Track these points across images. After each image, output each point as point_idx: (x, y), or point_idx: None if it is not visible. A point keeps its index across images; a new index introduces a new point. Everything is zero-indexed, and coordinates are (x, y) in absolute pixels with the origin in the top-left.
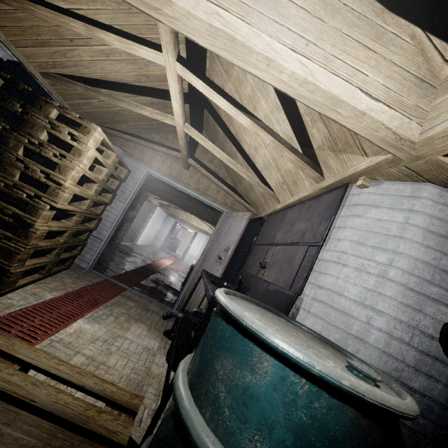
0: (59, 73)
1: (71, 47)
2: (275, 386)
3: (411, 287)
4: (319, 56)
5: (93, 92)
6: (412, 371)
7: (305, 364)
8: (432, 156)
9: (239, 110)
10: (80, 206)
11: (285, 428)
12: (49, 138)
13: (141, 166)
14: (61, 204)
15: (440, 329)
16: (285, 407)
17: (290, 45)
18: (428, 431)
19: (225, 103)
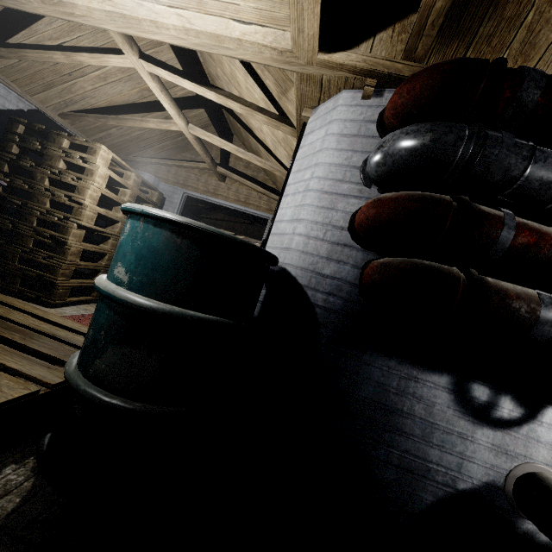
0: (73, 111)
1: (72, 81)
2: (130, 234)
3: (325, 190)
4: (193, 3)
5: (103, 119)
6: (325, 261)
7: (134, 208)
8: (314, 59)
9: (202, 87)
10: (113, 230)
11: (131, 253)
12: (68, 167)
13: (177, 189)
14: (86, 222)
15: (349, 219)
16: (132, 242)
17: (168, 3)
18: (338, 307)
19: (190, 84)
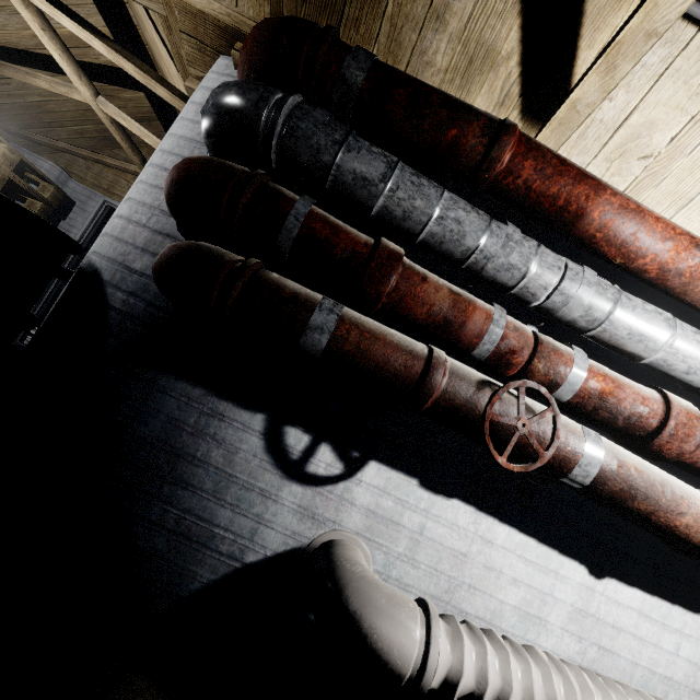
0: None
1: None
2: None
3: (166, 167)
4: None
5: None
6: (139, 252)
7: None
8: None
9: (84, 29)
10: None
11: None
12: None
13: (95, 194)
14: None
15: None
16: None
17: None
18: (138, 311)
19: (69, 21)
